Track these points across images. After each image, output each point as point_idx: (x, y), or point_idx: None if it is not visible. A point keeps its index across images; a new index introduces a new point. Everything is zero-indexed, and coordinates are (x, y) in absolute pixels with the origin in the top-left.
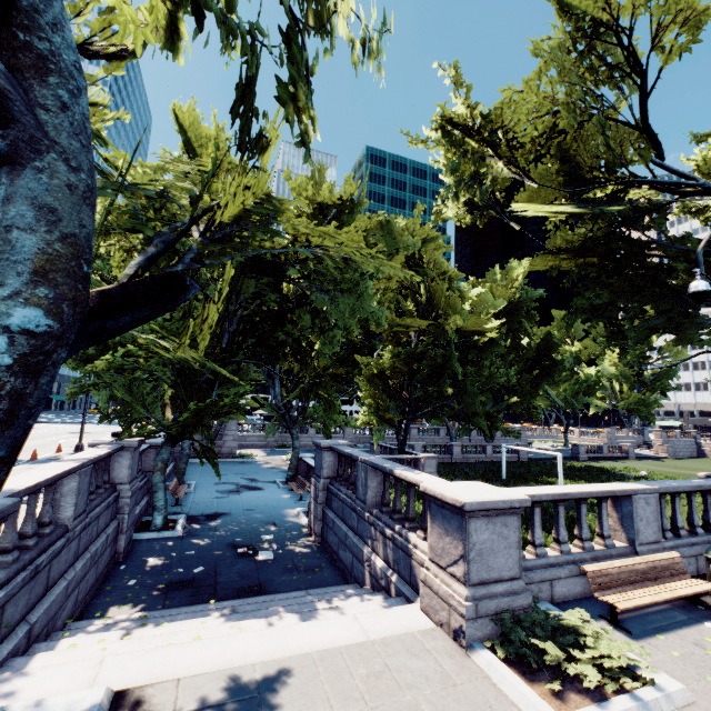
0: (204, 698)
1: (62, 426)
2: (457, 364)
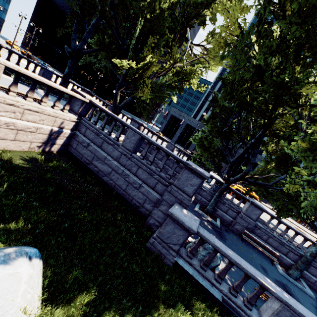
0: None
1: None
2: None
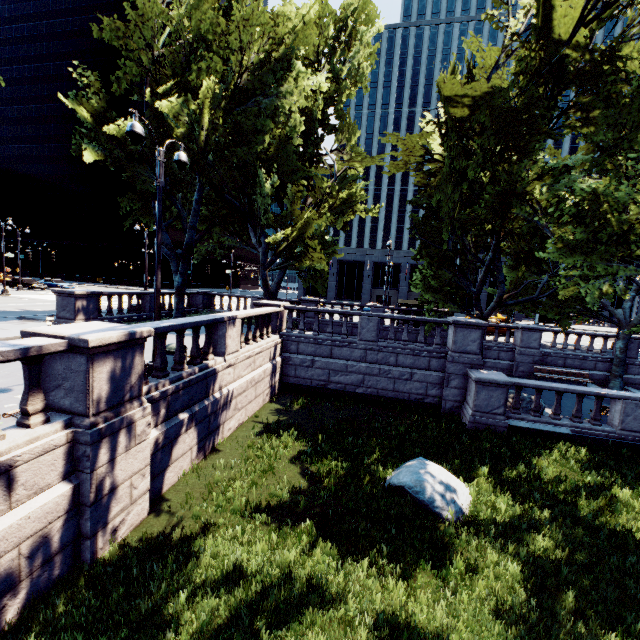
0: None
1: None
2: None
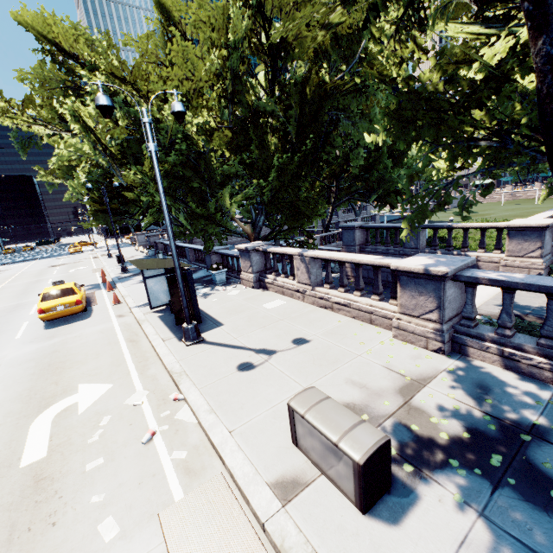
0: (496, 309)
1: (22, 264)
2: (386, 162)
